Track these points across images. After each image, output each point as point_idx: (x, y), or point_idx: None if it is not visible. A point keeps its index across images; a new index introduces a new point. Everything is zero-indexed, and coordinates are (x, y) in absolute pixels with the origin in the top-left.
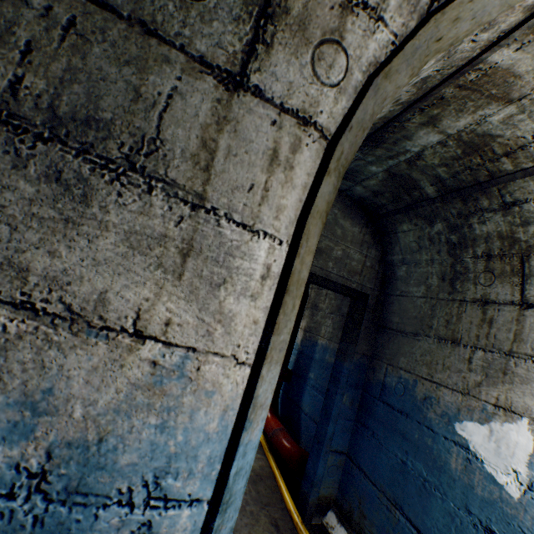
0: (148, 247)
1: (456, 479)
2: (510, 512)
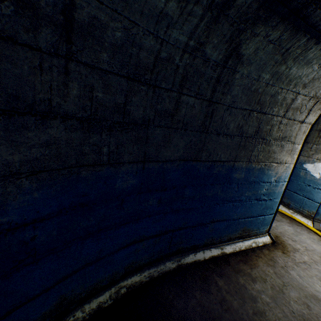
0: (287, 152)
1: (301, 177)
2: (315, 181)
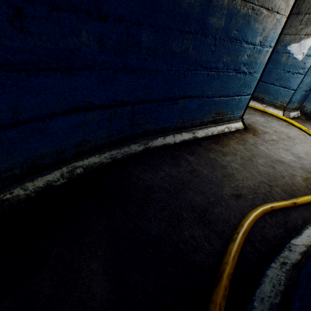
0: None
1: (282, 64)
2: (296, 65)
